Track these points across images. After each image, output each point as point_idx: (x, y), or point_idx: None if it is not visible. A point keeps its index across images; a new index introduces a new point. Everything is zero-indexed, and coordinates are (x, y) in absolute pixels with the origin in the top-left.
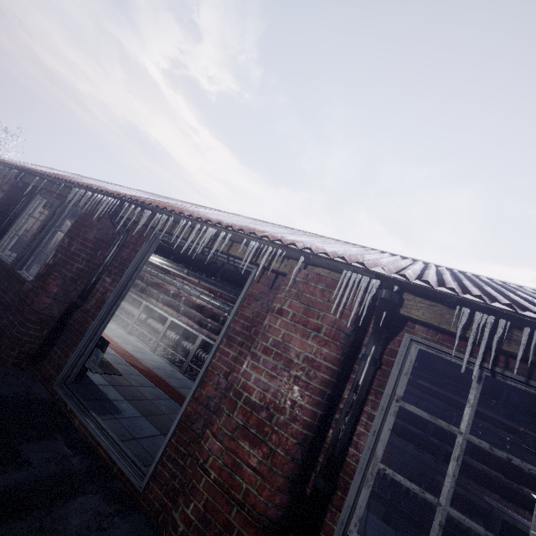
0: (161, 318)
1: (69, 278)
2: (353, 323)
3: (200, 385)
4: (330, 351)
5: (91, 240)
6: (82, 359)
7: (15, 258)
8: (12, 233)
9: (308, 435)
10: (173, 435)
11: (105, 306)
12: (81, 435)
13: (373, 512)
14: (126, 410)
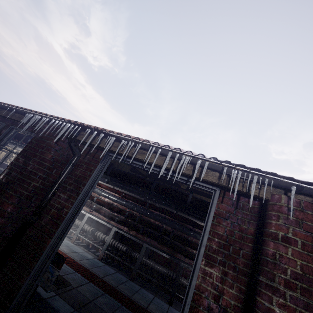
0: None
1: (24, 196)
2: None
3: (189, 311)
4: None
5: (49, 160)
6: (37, 280)
7: None
8: None
9: None
10: None
11: (64, 223)
12: None
13: None
14: None
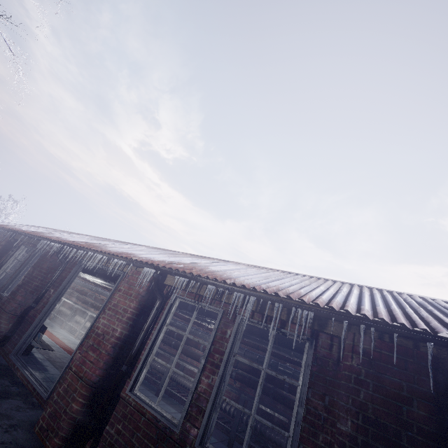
0: None
1: (29, 291)
2: (146, 290)
3: (86, 338)
4: (133, 304)
5: (45, 268)
6: (29, 339)
7: (1, 285)
8: (2, 270)
9: (118, 343)
10: (68, 367)
11: (47, 305)
12: (20, 380)
13: (225, 443)
14: (52, 371)
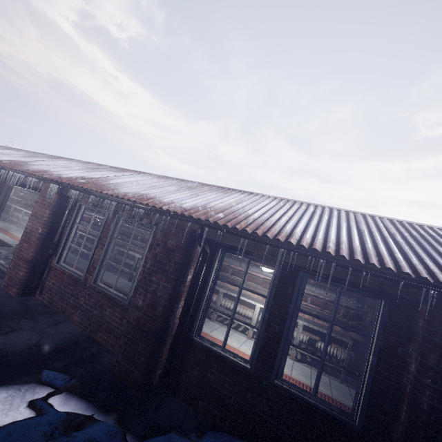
0: None
1: None
2: (55, 201)
3: None
4: (47, 211)
5: None
6: None
7: None
8: None
9: (41, 237)
10: None
11: None
12: None
13: None
14: None
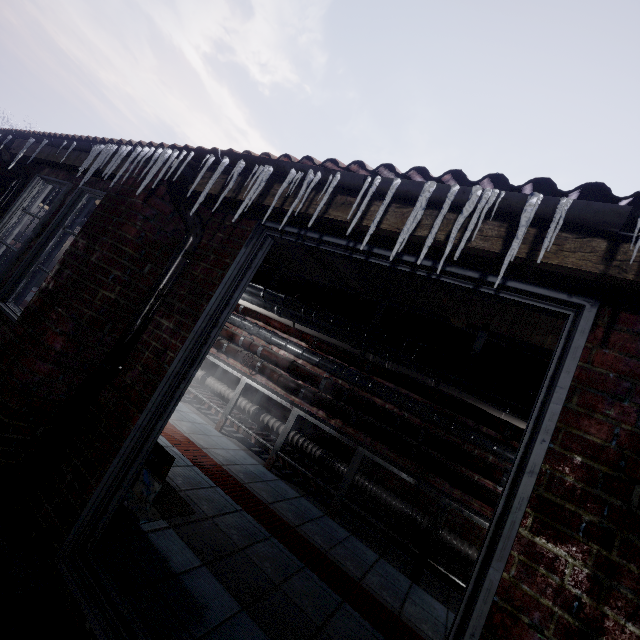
0: (225, 376)
1: (86, 319)
2: None
3: None
4: None
5: (132, 241)
6: (117, 496)
7: None
8: None
9: None
10: None
11: (165, 383)
12: None
13: None
14: (209, 602)
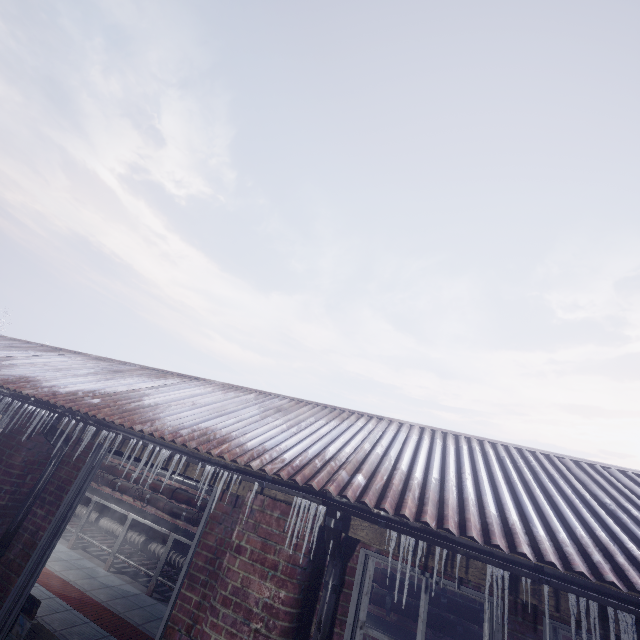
0: (119, 514)
1: None
2: (308, 553)
3: None
4: (287, 592)
5: (18, 466)
6: (0, 638)
7: None
8: None
9: None
10: None
11: (36, 554)
12: None
13: None
14: None
